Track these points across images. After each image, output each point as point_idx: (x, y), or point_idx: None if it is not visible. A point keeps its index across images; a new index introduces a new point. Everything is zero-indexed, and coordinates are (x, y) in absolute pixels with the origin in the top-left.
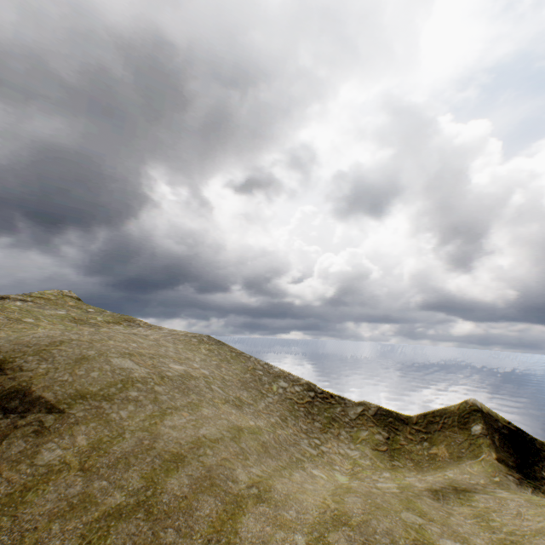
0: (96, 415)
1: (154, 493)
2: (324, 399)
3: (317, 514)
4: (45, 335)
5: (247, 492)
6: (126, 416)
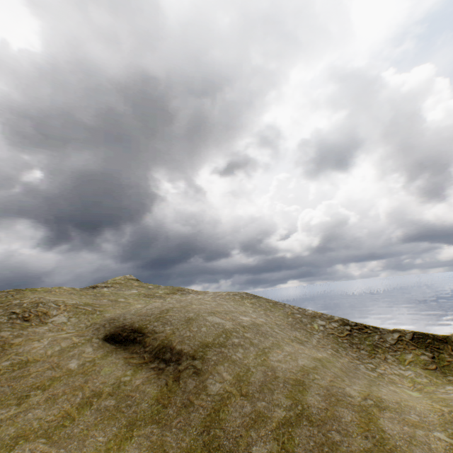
0: (223, 357)
1: (303, 407)
2: (360, 331)
3: (437, 415)
4: (153, 307)
5: (366, 403)
6: (242, 357)
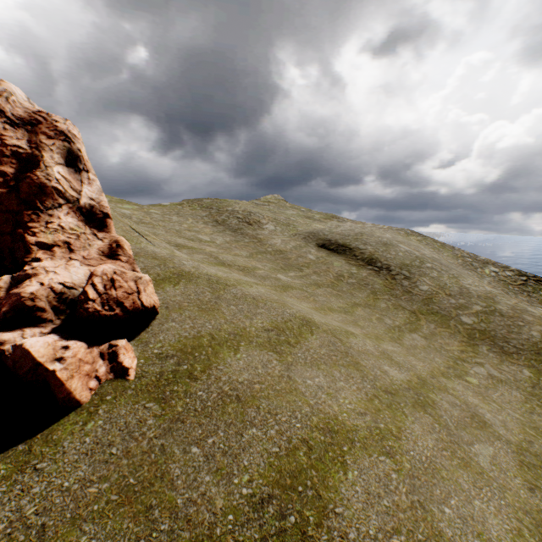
0: (424, 273)
1: (495, 308)
2: (537, 285)
3: None
4: (346, 229)
5: None
6: (437, 276)
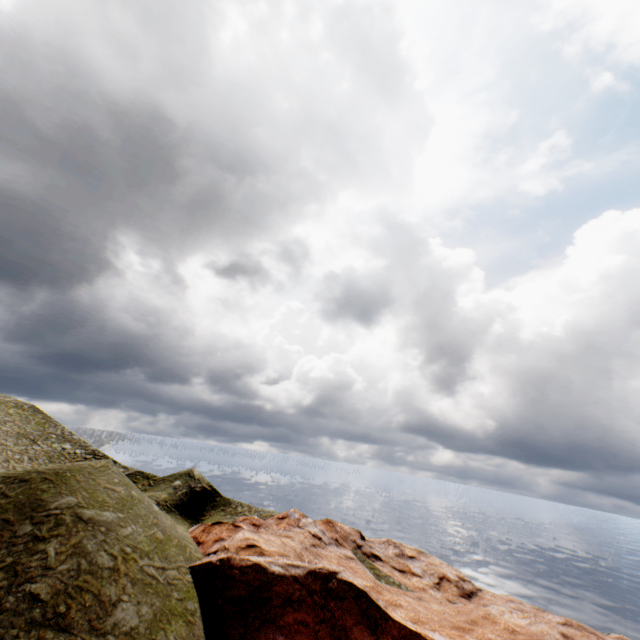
0: None
1: None
2: None
3: None
4: None
5: None
6: None
